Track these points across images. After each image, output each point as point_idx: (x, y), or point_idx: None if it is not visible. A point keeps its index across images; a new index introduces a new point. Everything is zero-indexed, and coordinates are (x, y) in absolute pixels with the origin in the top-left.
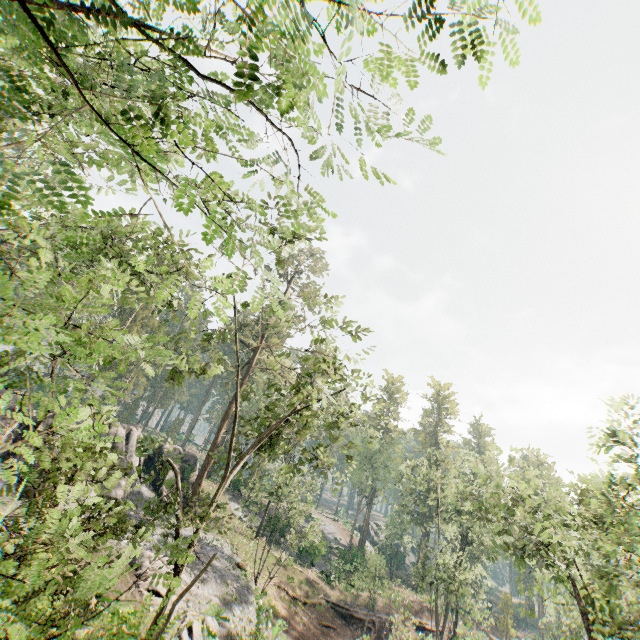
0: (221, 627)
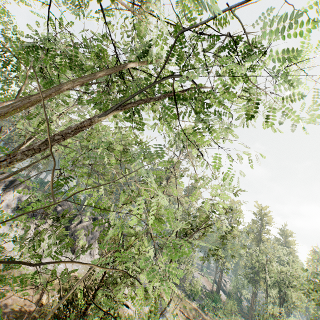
0: None
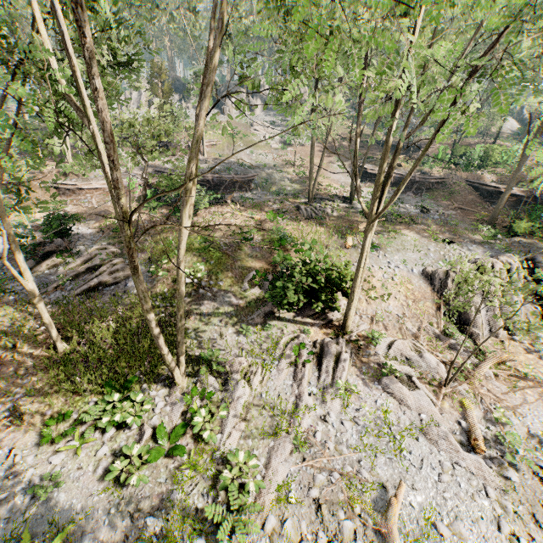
0: (282, 139)
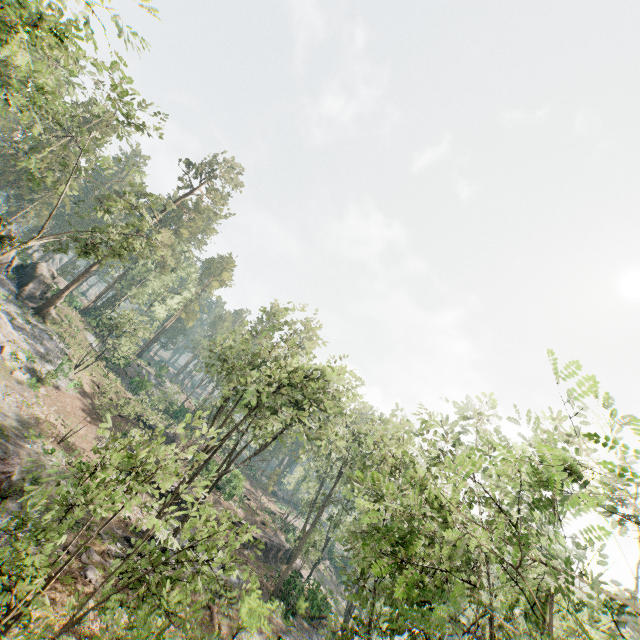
0: (29, 363)
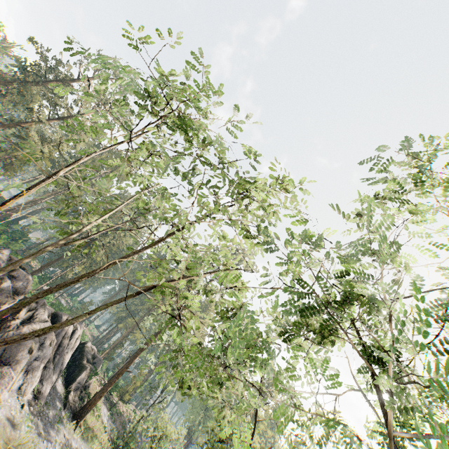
0: None
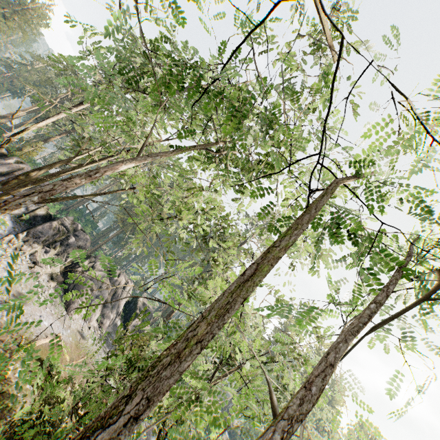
0: None
